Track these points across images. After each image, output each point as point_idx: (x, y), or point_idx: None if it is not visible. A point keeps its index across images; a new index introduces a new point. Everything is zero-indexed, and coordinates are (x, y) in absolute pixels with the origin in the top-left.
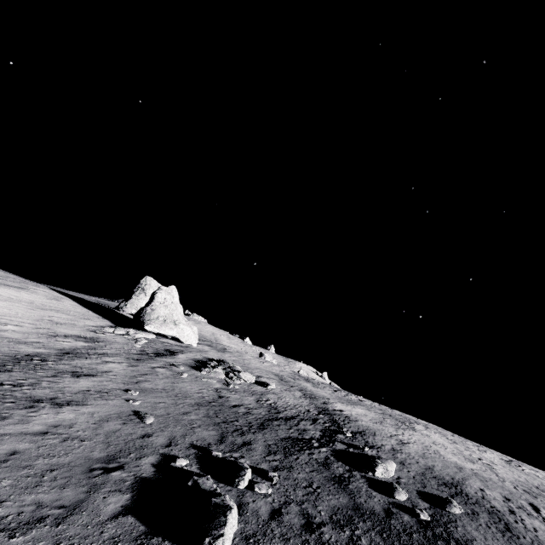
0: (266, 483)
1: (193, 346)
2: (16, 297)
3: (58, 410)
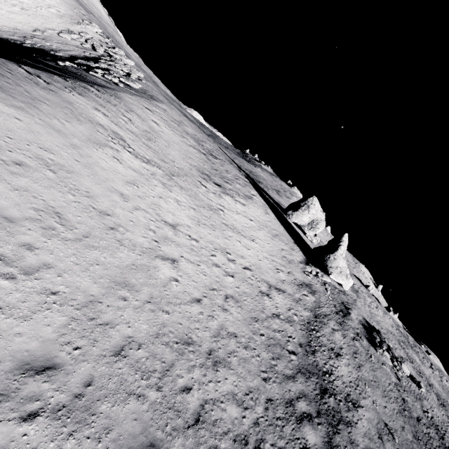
0: None
1: (346, 290)
2: (259, 219)
3: (358, 413)
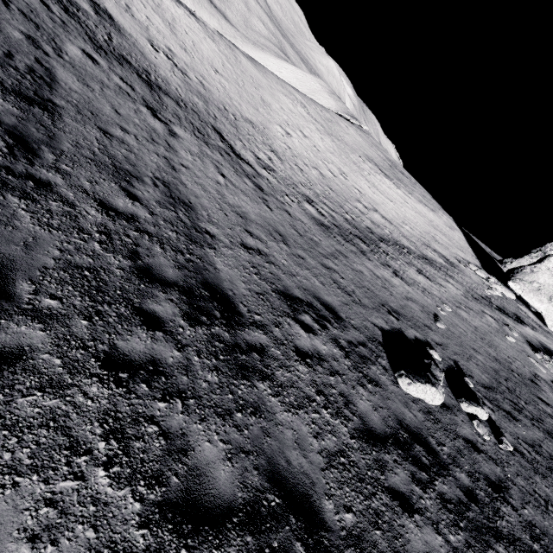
0: (492, 437)
1: None
2: (424, 214)
3: (393, 276)
